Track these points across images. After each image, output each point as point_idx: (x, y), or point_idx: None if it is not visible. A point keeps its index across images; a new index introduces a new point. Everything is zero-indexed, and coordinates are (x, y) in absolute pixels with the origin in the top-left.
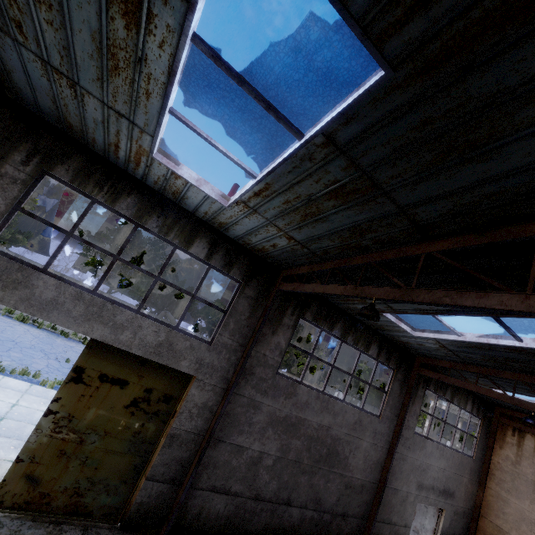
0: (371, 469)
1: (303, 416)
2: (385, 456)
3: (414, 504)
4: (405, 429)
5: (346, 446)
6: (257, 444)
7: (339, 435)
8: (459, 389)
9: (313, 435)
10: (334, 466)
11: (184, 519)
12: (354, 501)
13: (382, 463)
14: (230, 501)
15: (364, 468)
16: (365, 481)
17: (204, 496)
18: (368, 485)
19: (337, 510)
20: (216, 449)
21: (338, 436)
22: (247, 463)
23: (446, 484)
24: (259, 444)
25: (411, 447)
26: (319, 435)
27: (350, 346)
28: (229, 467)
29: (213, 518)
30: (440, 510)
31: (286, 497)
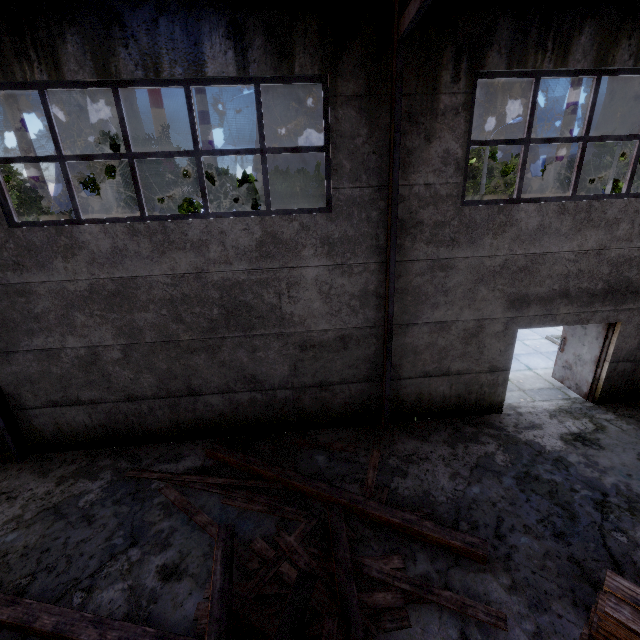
0: (352, 308)
1: (128, 274)
2: (383, 278)
3: (507, 334)
4: (425, 206)
5: (263, 291)
6: (72, 340)
7: (233, 277)
8: (638, 15)
9: (170, 296)
10: (254, 326)
11: (45, 438)
12: (334, 364)
13: (379, 291)
14: (91, 410)
15: (333, 311)
16: (347, 331)
17: (48, 413)
18: (357, 334)
19: (301, 382)
20: (14, 363)
21: (231, 281)
22: (78, 366)
23: (616, 276)
24: (76, 338)
25: (461, 238)
26: (185, 291)
27: (146, 87)
28: (54, 377)
29: (84, 430)
30: (611, 325)
31: (183, 388)
